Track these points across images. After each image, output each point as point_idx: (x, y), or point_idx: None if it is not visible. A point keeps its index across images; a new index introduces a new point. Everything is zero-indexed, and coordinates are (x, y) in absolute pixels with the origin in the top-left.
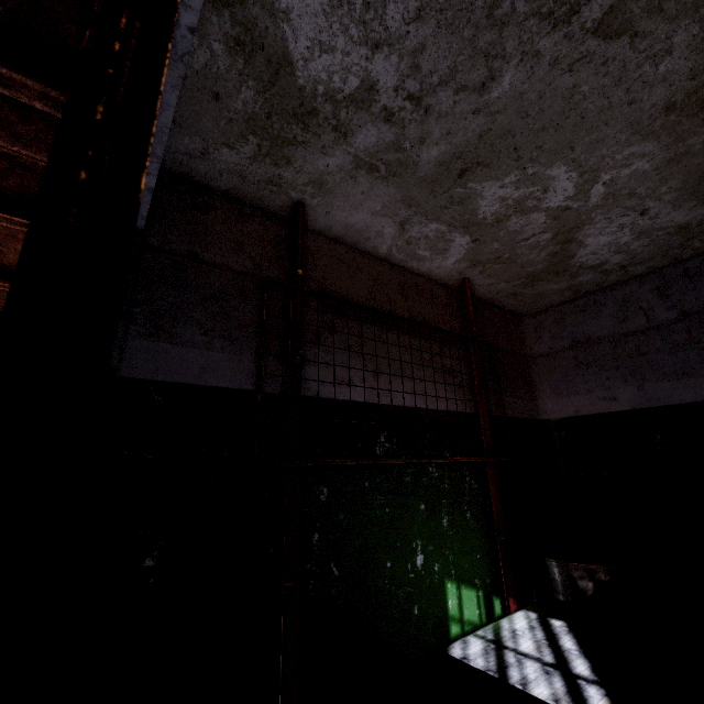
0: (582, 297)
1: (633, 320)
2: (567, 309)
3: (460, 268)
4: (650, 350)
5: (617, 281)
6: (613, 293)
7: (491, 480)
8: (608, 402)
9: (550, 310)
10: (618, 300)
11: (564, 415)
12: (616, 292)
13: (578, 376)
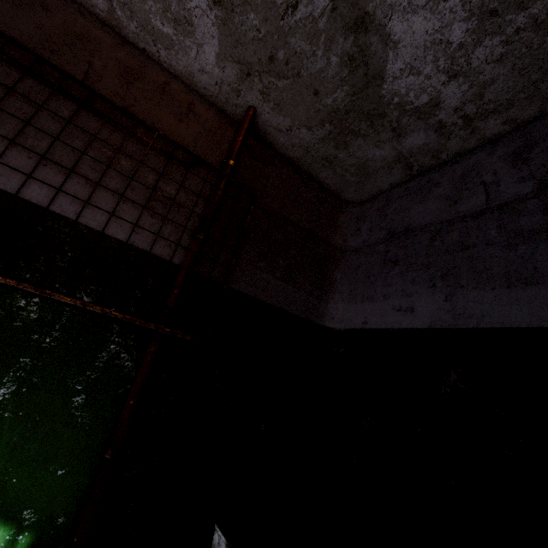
0: (416, 177)
1: (467, 200)
2: (395, 194)
3: (234, 82)
4: (479, 241)
5: (462, 149)
6: (452, 167)
7: (144, 359)
8: (403, 313)
9: (378, 197)
10: (456, 176)
11: (351, 325)
12: (457, 165)
13: (380, 277)
